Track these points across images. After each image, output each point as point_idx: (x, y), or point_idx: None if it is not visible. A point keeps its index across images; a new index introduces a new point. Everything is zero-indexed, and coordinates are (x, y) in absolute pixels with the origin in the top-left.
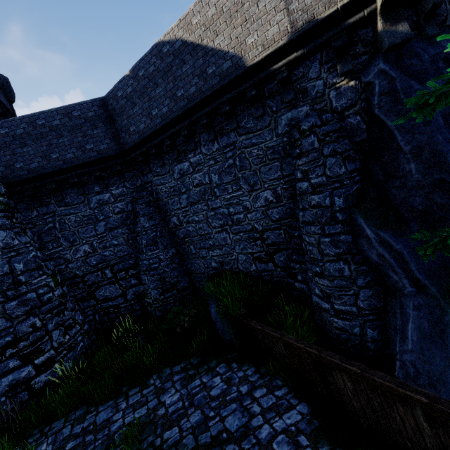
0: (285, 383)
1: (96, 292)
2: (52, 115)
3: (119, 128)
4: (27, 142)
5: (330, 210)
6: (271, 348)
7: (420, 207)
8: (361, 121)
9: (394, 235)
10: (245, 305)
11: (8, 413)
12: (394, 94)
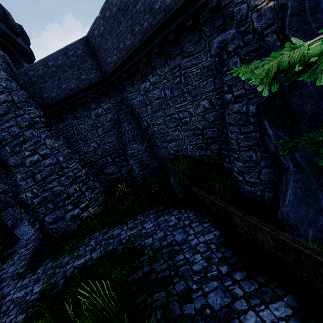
0: (210, 220)
1: (104, 170)
2: (56, 57)
3: (100, 60)
4: (46, 79)
5: (245, 115)
6: (204, 202)
7: (310, 111)
8: (276, 39)
9: (287, 133)
10: (191, 177)
11: (73, 229)
12: (302, 15)
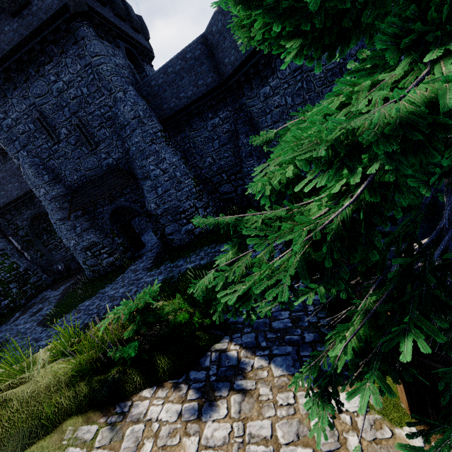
0: None
1: (219, 188)
2: (175, 62)
3: (218, 60)
4: (166, 88)
5: None
6: None
7: None
8: None
9: None
10: None
11: (187, 242)
12: None
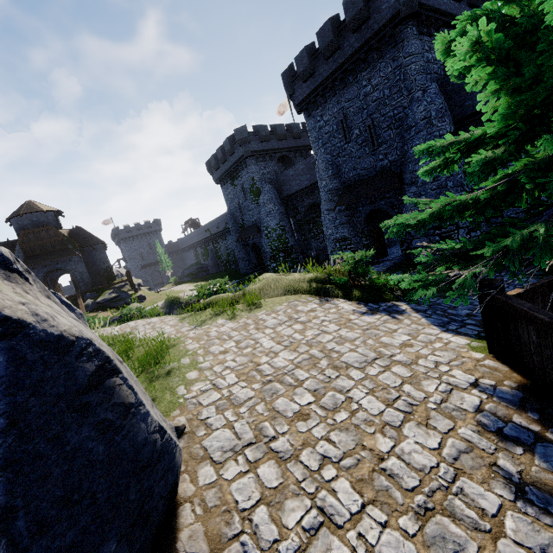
0: None
1: (504, 212)
2: None
3: None
4: None
5: None
6: None
7: None
8: None
9: None
10: None
11: None
12: None
